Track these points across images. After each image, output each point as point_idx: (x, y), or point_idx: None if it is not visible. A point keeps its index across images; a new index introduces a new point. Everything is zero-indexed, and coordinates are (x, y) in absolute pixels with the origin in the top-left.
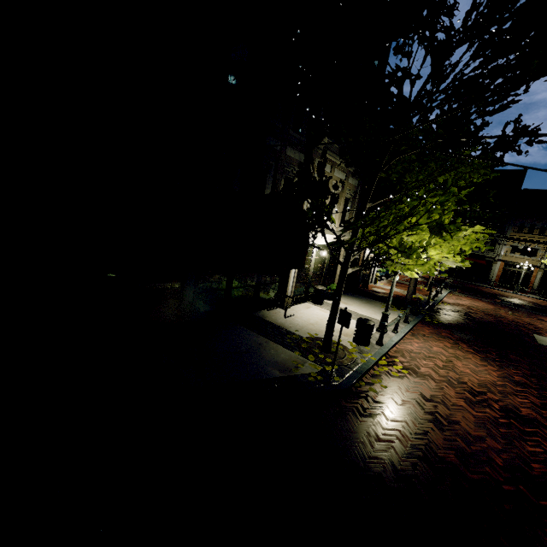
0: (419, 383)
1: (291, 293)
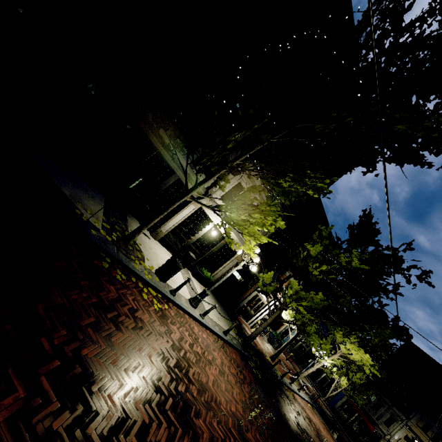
0: (150, 314)
1: (166, 231)
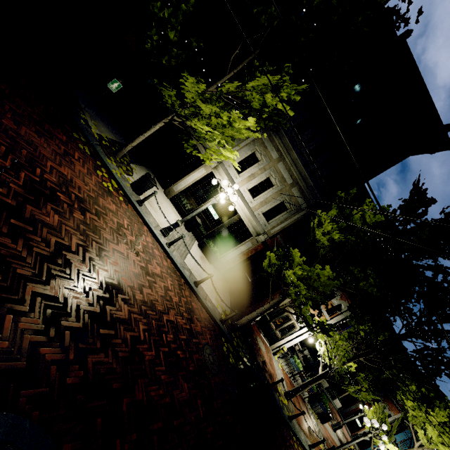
0: (90, 175)
1: (177, 191)
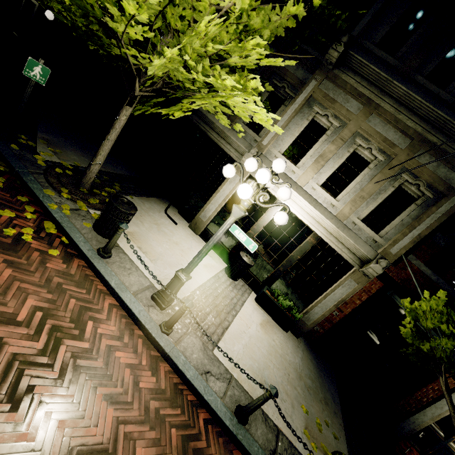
0: None
1: (207, 219)
